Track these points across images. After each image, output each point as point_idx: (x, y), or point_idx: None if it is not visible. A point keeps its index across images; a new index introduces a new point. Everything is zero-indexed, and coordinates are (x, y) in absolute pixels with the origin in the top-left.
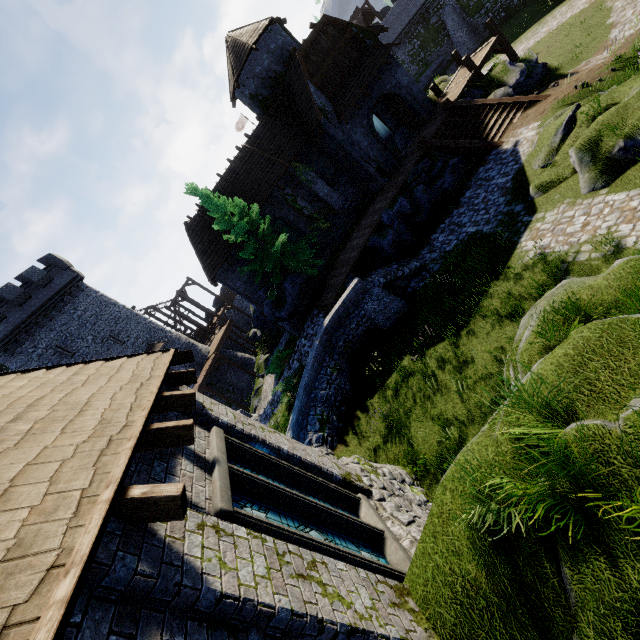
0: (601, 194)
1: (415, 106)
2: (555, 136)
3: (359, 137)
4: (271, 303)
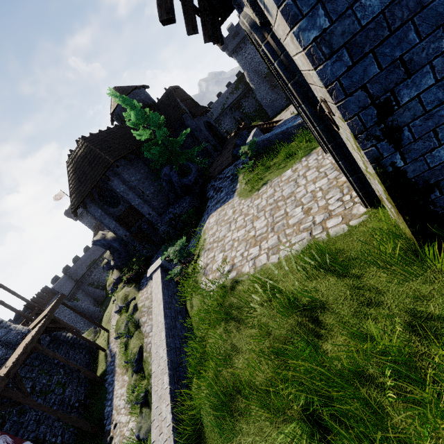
0: None
1: (221, 133)
2: None
3: (203, 129)
4: (177, 173)
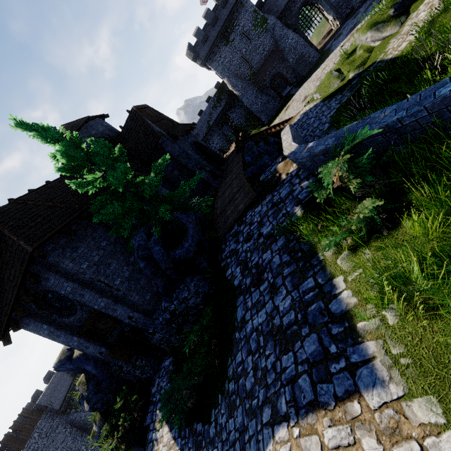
0: (411, 15)
1: (216, 153)
2: (333, 74)
3: (191, 153)
4: (161, 242)
